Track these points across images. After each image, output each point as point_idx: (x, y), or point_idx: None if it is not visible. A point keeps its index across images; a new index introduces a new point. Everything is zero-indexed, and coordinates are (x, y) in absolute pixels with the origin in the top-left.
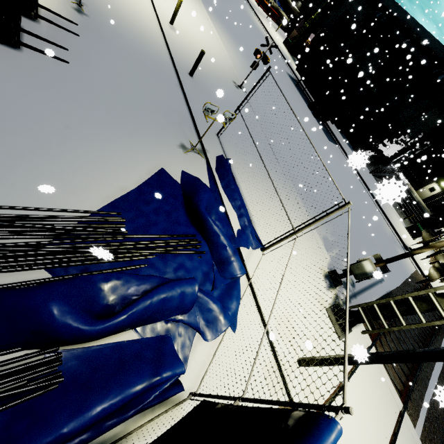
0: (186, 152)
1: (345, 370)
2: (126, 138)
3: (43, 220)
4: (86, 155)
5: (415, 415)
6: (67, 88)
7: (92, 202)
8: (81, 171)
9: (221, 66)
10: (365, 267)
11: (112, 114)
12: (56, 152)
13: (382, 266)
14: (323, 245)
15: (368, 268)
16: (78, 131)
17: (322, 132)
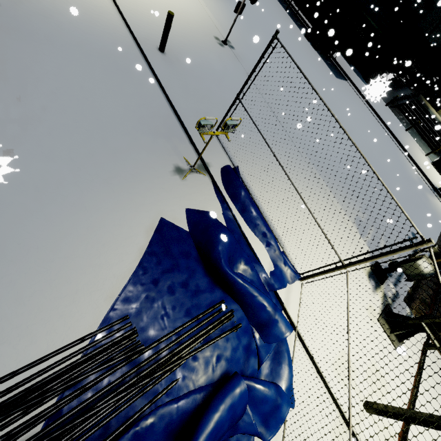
0: (184, 177)
1: None
2: (105, 193)
3: (30, 390)
4: (60, 248)
5: None
6: (3, 147)
7: (88, 318)
8: (60, 276)
9: (195, 19)
10: (422, 267)
11: (76, 162)
12: (18, 265)
13: None
14: (357, 230)
15: (425, 269)
16: (38, 214)
17: (328, 69)
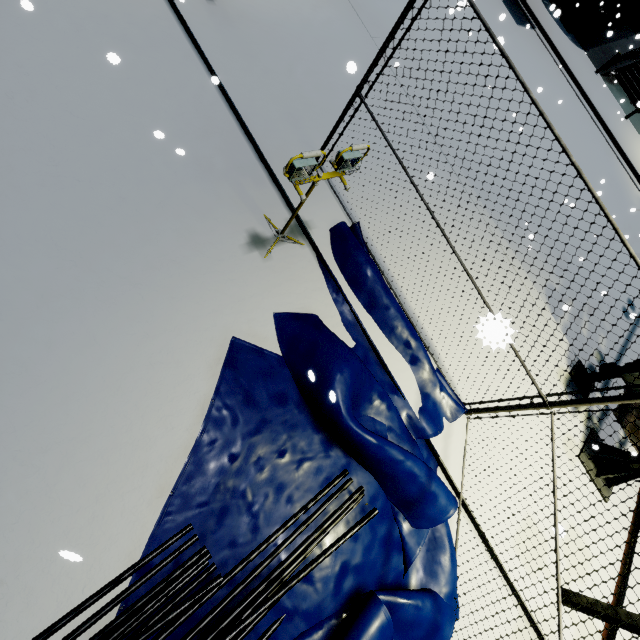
0: (268, 254)
1: None
2: (127, 304)
3: None
4: (57, 425)
5: None
6: None
7: (122, 542)
8: (64, 476)
9: None
10: None
11: (65, 250)
12: None
13: None
14: (548, 308)
15: None
16: (6, 365)
17: (503, 7)
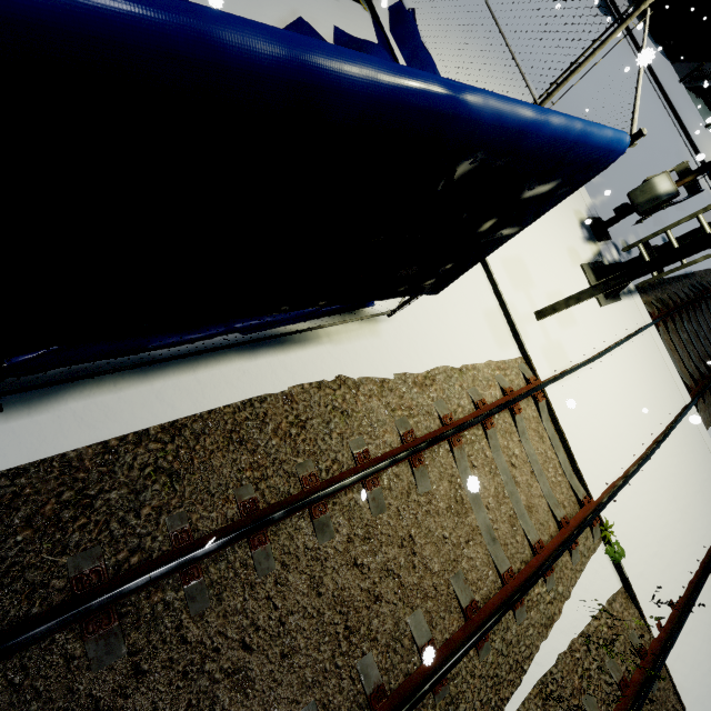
0: None
1: (634, 120)
2: None
3: None
4: None
5: (708, 420)
6: None
7: None
8: None
9: None
10: (658, 186)
11: None
12: None
13: (690, 182)
14: None
15: (662, 188)
16: None
17: None
